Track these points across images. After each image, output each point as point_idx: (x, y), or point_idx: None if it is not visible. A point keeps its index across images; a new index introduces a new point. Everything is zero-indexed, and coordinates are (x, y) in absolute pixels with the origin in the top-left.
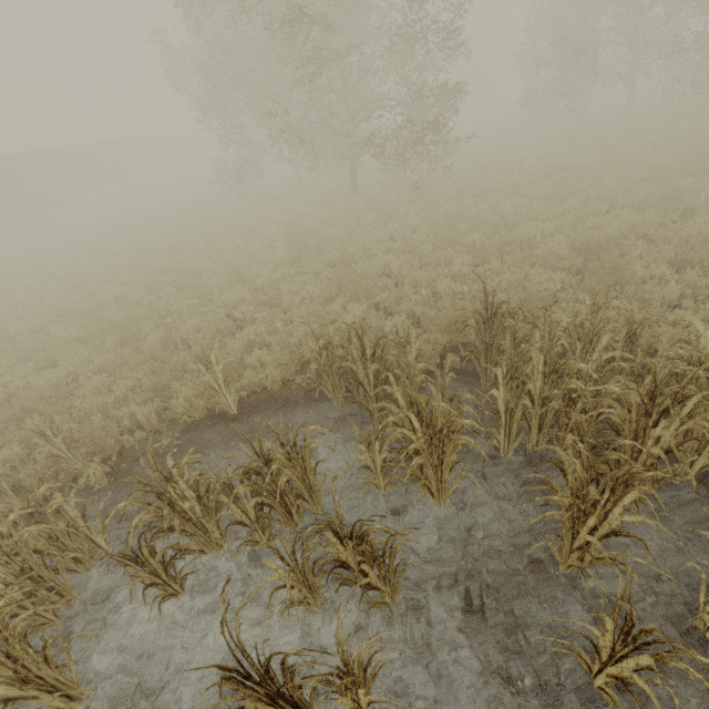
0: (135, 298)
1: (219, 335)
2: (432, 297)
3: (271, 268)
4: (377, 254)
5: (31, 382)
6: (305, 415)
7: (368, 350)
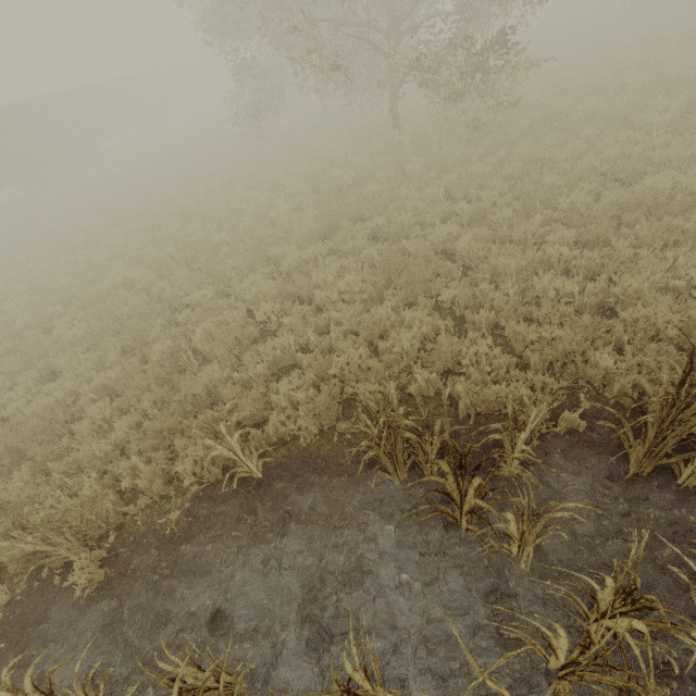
0: (145, 283)
1: (239, 344)
2: (520, 295)
3: (299, 243)
4: (432, 220)
5: (24, 411)
6: (353, 493)
7: (475, 480)
